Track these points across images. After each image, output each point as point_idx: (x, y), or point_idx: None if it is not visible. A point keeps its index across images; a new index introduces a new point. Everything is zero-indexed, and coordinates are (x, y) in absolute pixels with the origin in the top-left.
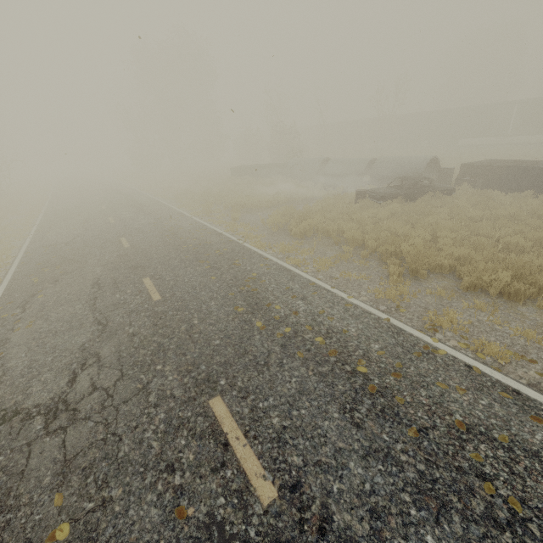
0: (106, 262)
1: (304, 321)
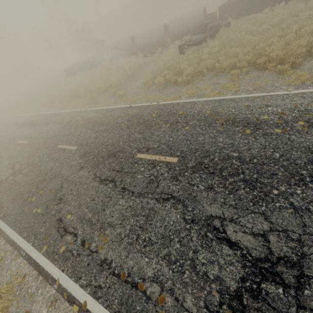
0: (80, 165)
1: (297, 115)
